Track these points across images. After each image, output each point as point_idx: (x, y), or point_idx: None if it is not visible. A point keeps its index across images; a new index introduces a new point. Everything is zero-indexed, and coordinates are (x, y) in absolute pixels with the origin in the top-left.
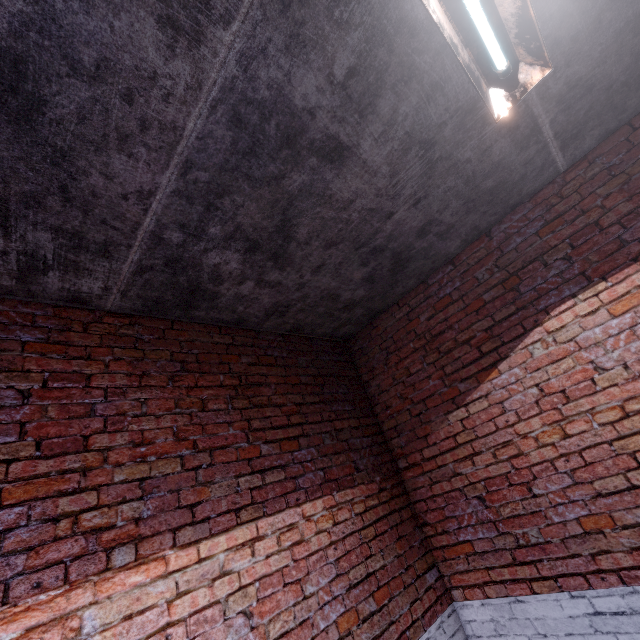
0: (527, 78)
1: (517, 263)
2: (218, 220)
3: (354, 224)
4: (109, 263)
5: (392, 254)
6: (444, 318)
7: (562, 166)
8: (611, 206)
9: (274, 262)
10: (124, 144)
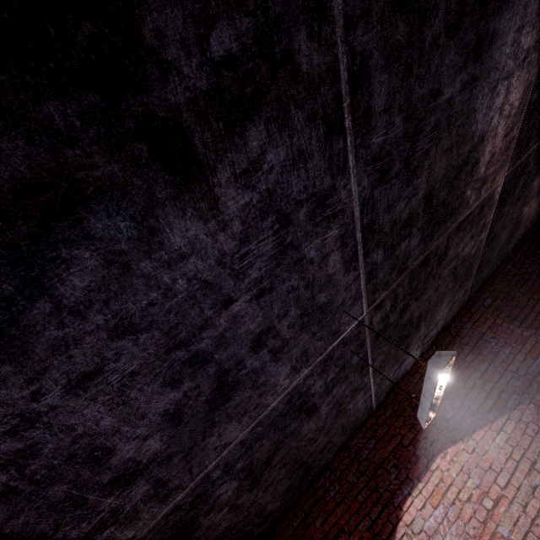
0: (429, 415)
1: (370, 469)
2: (246, 457)
3: (300, 449)
4: (158, 507)
5: (305, 466)
6: (335, 521)
7: (374, 408)
8: (404, 433)
9: (250, 485)
10: (242, 416)
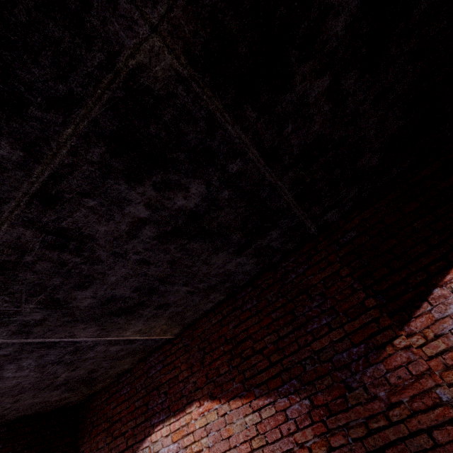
0: None
1: (151, 386)
2: None
3: (30, 386)
4: None
5: (77, 381)
6: (120, 410)
7: (170, 337)
8: (183, 369)
9: None
10: None
